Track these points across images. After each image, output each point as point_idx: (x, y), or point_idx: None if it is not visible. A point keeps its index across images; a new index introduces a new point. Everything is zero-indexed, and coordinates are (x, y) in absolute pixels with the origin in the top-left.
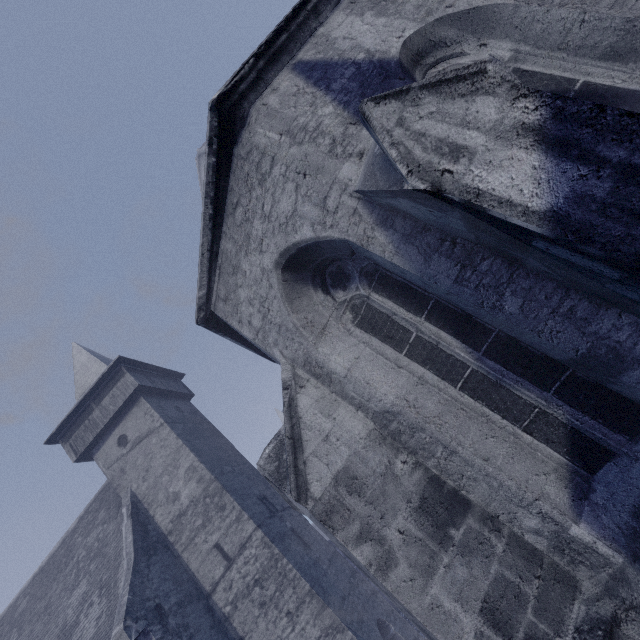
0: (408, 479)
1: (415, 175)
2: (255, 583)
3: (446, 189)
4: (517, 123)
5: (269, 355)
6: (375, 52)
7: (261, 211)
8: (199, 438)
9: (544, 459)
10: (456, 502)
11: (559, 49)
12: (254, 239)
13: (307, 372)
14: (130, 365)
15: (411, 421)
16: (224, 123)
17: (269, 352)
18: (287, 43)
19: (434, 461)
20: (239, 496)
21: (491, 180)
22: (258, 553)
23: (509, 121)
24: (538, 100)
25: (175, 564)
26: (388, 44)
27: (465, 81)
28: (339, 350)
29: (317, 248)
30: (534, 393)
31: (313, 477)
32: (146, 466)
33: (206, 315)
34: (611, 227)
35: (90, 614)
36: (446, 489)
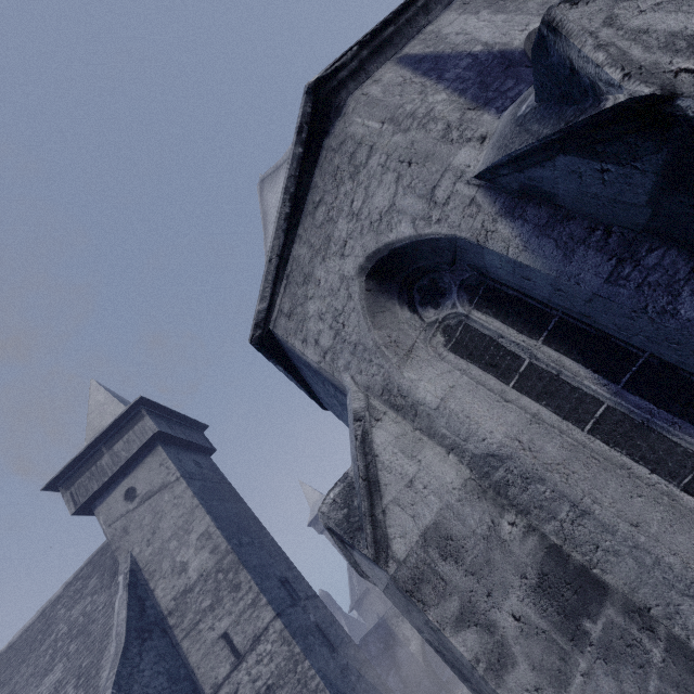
0: (519, 546)
1: (635, 78)
2: (267, 690)
3: (683, 92)
4: None
5: (334, 384)
6: (494, 44)
7: (349, 208)
8: (217, 500)
9: None
10: (587, 584)
11: None
12: (336, 241)
13: (384, 403)
14: (151, 408)
15: (525, 468)
16: (318, 110)
17: (337, 378)
18: (393, 36)
19: (555, 525)
20: (257, 574)
21: None
22: (274, 650)
23: None
24: None
25: (172, 654)
26: (510, 37)
27: None
28: (429, 376)
29: (413, 251)
30: None
31: (395, 531)
32: (153, 527)
33: (262, 334)
34: None
35: None
36: (572, 565)
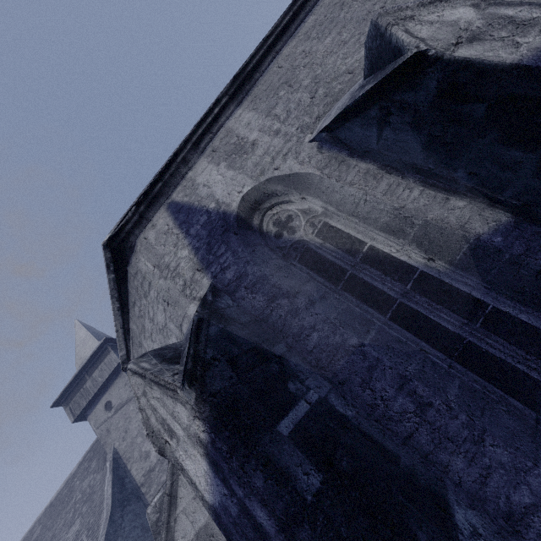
0: None
1: (150, 438)
2: None
3: (167, 455)
4: (196, 434)
5: None
6: (222, 203)
7: (148, 314)
8: None
9: None
10: None
11: (353, 215)
12: (147, 330)
13: None
14: (115, 343)
15: None
16: (116, 253)
17: None
18: (163, 188)
19: None
20: None
21: (187, 463)
22: None
23: (193, 429)
24: (204, 426)
25: (144, 512)
26: (231, 197)
27: (170, 390)
28: None
29: None
30: None
31: (179, 534)
32: (125, 428)
33: None
34: (239, 539)
35: None
36: None
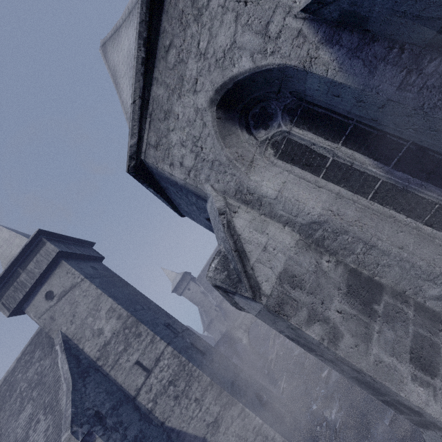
0: (334, 273)
1: None
2: (169, 384)
3: None
4: None
5: (197, 194)
6: None
7: (196, 49)
8: (113, 288)
9: (441, 244)
10: (372, 286)
11: None
12: (188, 80)
13: (237, 200)
14: (49, 236)
15: (336, 227)
16: None
17: (200, 188)
18: None
19: (353, 257)
20: (151, 325)
21: None
22: (170, 363)
23: None
24: None
25: (105, 380)
26: None
27: None
28: (268, 177)
29: (251, 83)
30: (436, 193)
31: (262, 278)
32: (72, 312)
33: (136, 164)
34: None
35: (38, 429)
36: (363, 277)
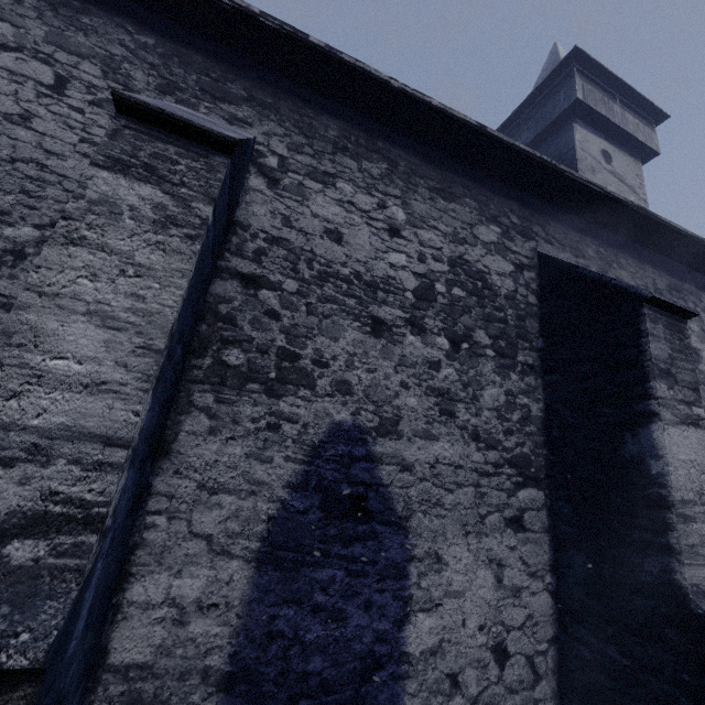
0: None
1: None
2: None
3: None
4: None
5: None
6: None
7: None
8: None
9: None
10: None
11: None
12: None
13: None
14: None
15: None
16: None
17: None
18: None
19: None
20: None
21: None
22: None
23: None
24: None
25: None
26: None
27: None
28: None
29: None
30: None
31: None
32: None
33: None
34: None
35: None
36: None
